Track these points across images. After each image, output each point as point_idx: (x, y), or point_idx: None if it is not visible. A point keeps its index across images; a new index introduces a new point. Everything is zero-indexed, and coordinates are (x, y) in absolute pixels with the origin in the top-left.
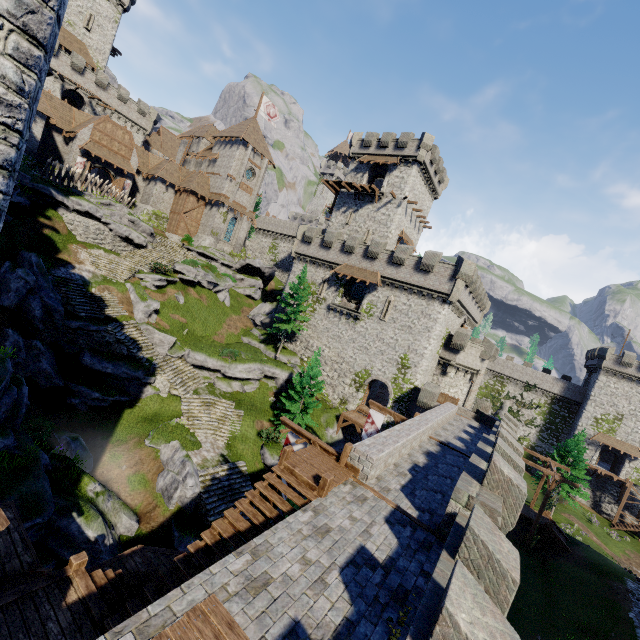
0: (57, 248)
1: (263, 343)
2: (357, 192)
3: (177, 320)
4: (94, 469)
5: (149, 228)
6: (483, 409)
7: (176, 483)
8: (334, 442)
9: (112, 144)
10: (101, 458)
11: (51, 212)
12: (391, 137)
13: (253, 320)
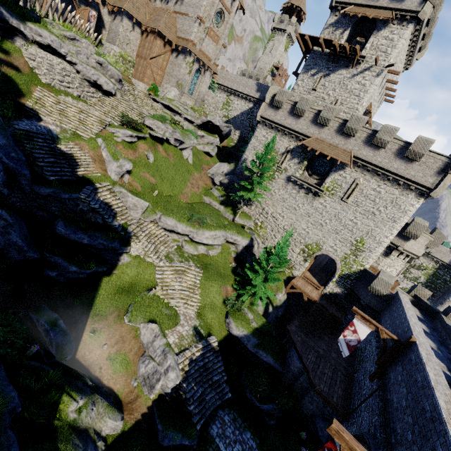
0: (19, 89)
1: (222, 205)
2: (333, 53)
3: (148, 180)
4: (76, 349)
5: (117, 73)
6: (422, 295)
7: (158, 374)
8: (281, 304)
9: None
10: (82, 336)
11: (6, 41)
12: None
13: (212, 179)
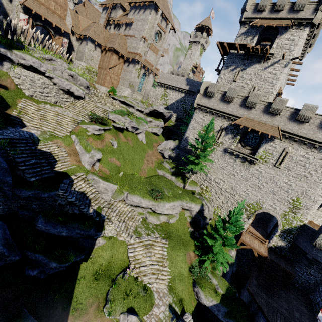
0: (6, 103)
1: (173, 175)
2: (246, 53)
3: (114, 163)
4: None
5: (85, 82)
6: None
7: None
8: (234, 260)
9: (49, 2)
10: None
11: None
12: (287, 0)
13: (161, 154)
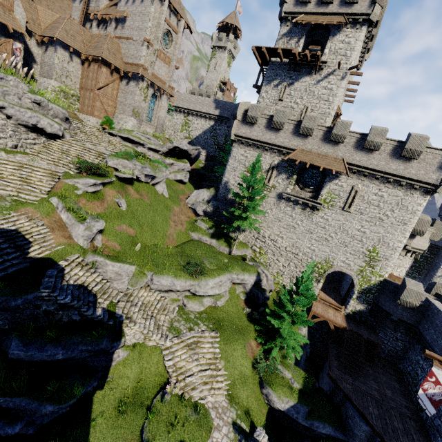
0: None
1: (214, 238)
2: (292, 61)
3: (125, 233)
4: None
5: (62, 111)
6: None
7: None
8: (307, 339)
9: None
10: None
11: None
12: None
13: (193, 209)
